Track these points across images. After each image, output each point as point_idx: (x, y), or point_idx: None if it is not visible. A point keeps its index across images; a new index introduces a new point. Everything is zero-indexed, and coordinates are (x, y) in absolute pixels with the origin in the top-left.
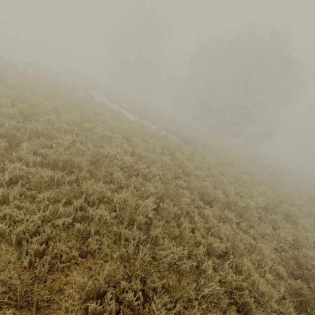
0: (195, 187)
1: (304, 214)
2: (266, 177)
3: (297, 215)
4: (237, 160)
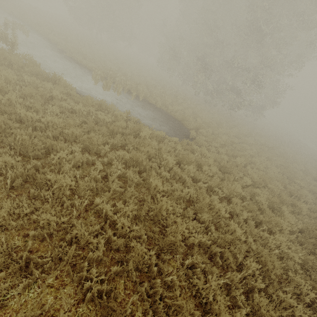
0: None
1: None
2: (276, 175)
3: None
4: (243, 154)
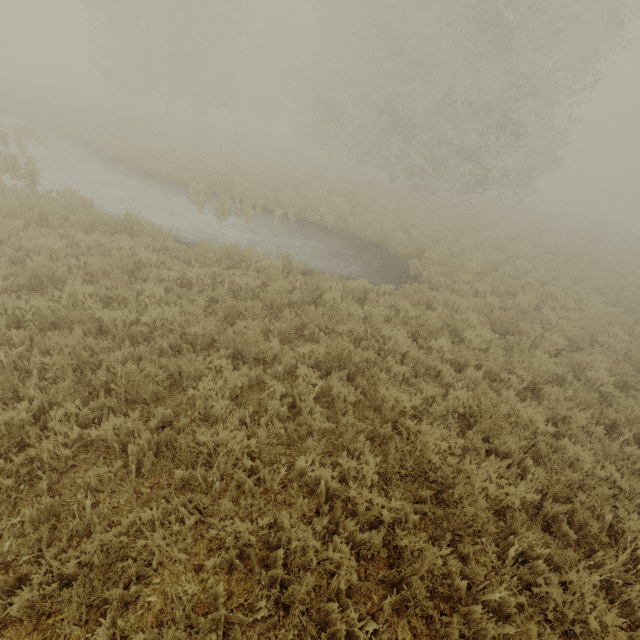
0: None
1: None
2: (603, 310)
3: None
4: (526, 284)
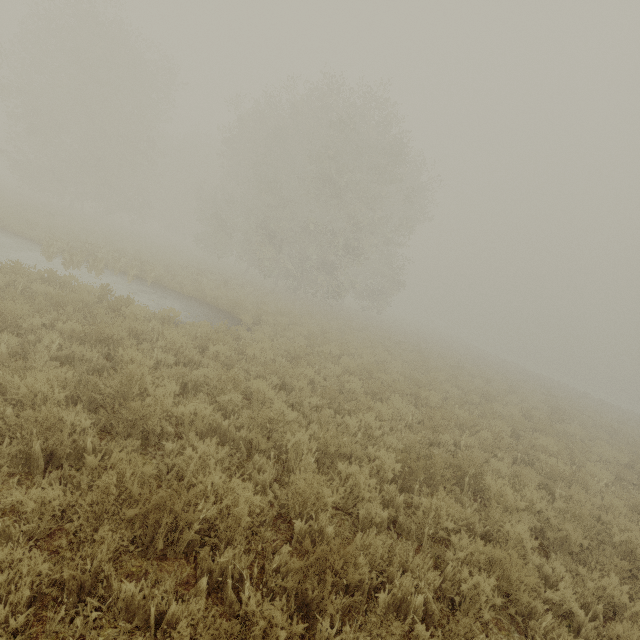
0: (127, 494)
1: (488, 447)
2: (401, 370)
3: (479, 463)
4: (337, 342)
